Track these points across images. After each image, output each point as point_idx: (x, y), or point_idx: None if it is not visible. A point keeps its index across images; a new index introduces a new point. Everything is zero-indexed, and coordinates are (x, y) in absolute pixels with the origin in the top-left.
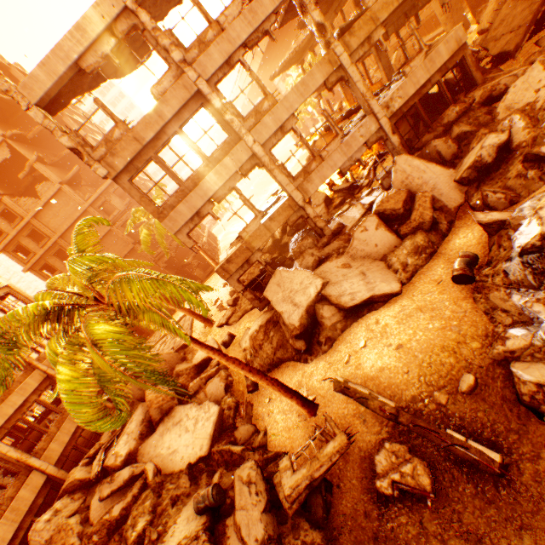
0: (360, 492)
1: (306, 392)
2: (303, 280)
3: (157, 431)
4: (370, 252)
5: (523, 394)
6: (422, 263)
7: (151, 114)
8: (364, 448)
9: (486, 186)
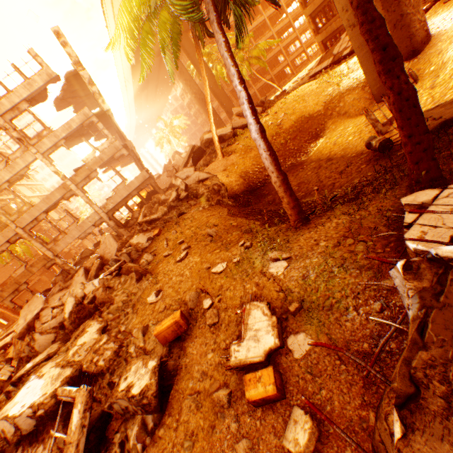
0: None
1: None
2: (38, 304)
3: None
4: None
5: None
6: None
7: None
8: None
9: None
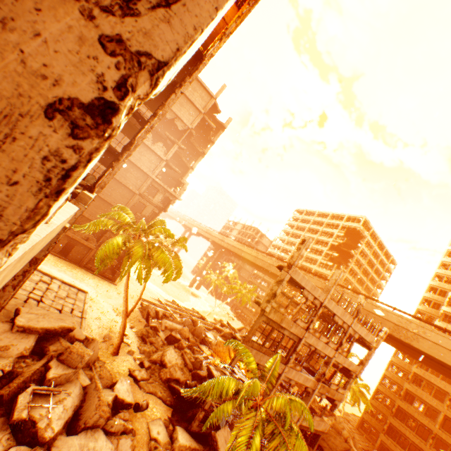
0: None
1: None
2: None
3: (79, 436)
4: None
5: None
6: None
7: (291, 322)
8: None
9: None
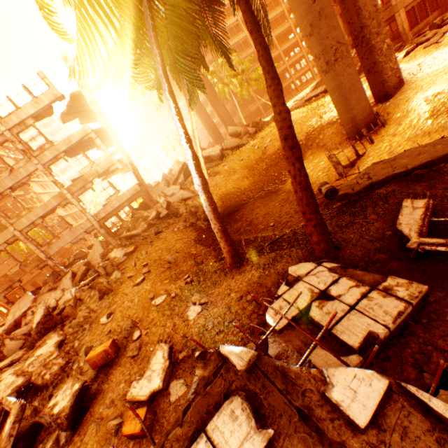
0: None
1: None
2: (27, 302)
3: None
4: None
5: None
6: None
7: None
8: None
9: None
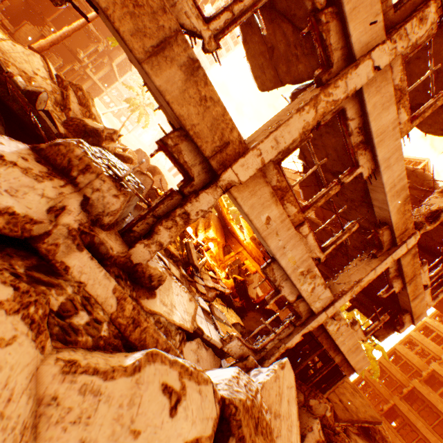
0: None
1: None
2: None
3: None
4: None
5: None
6: None
7: None
8: None
9: None
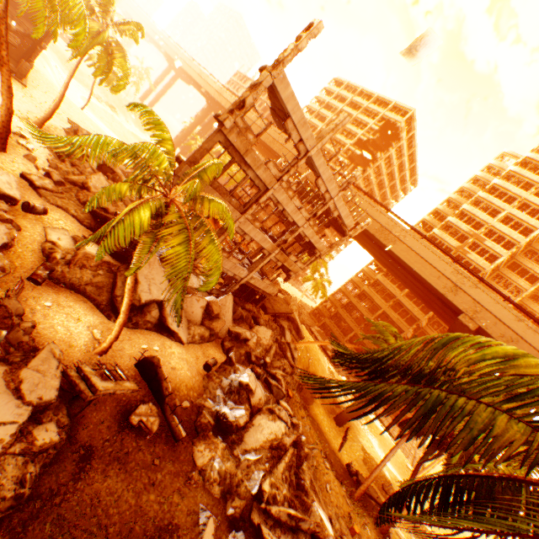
0: (110, 415)
1: (102, 337)
2: (163, 283)
3: None
4: (189, 311)
5: (200, 421)
6: (198, 343)
7: (260, 162)
8: (129, 396)
9: (232, 344)
